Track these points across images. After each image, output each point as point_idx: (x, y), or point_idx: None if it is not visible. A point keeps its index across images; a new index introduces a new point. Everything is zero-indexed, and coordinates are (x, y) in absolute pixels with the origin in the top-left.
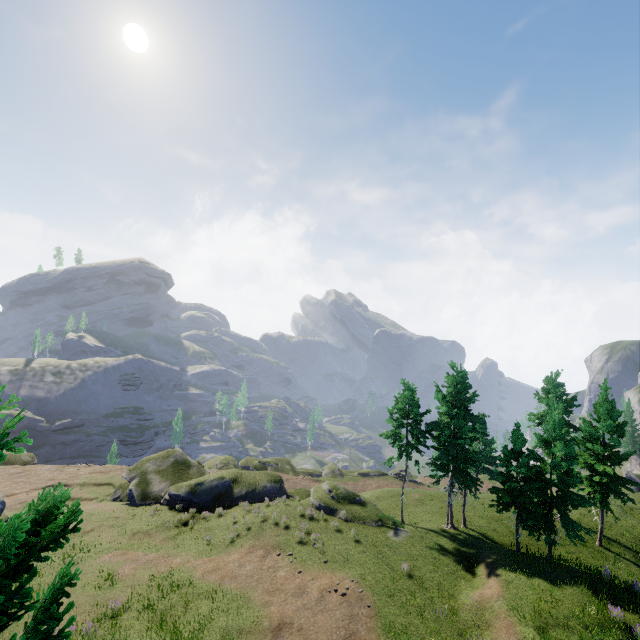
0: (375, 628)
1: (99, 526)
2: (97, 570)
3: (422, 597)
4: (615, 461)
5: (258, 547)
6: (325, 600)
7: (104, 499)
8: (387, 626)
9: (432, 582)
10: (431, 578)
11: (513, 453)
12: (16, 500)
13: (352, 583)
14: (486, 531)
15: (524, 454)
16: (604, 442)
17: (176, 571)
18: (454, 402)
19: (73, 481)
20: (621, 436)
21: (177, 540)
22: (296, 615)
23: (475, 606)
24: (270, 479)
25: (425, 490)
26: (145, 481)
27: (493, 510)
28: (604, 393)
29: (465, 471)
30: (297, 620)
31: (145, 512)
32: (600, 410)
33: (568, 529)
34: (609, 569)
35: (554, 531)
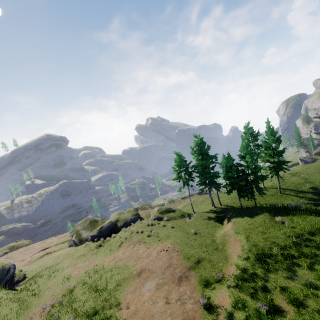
0: (180, 259)
1: (63, 259)
2: (63, 277)
3: (200, 240)
4: (279, 155)
5: (131, 244)
6: (159, 255)
7: (65, 248)
8: (185, 256)
9: (205, 233)
10: (205, 231)
11: (230, 167)
12: (26, 261)
13: (170, 245)
14: (230, 204)
15: (233, 166)
16: (272, 148)
17: (97, 265)
18: (201, 153)
19: (51, 245)
20: (280, 142)
21: (97, 253)
22: (147, 265)
23: (222, 236)
24: (132, 215)
25: (205, 196)
26: (79, 234)
27: (234, 194)
28: (268, 125)
29: (214, 182)
30: (147, 267)
31: (82, 247)
32: (267, 134)
33: (259, 191)
34: (283, 202)
35: (253, 194)
